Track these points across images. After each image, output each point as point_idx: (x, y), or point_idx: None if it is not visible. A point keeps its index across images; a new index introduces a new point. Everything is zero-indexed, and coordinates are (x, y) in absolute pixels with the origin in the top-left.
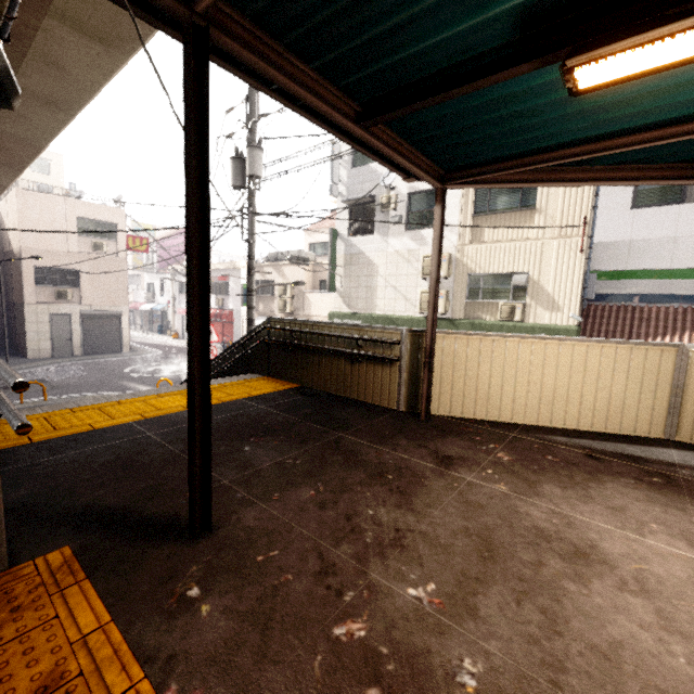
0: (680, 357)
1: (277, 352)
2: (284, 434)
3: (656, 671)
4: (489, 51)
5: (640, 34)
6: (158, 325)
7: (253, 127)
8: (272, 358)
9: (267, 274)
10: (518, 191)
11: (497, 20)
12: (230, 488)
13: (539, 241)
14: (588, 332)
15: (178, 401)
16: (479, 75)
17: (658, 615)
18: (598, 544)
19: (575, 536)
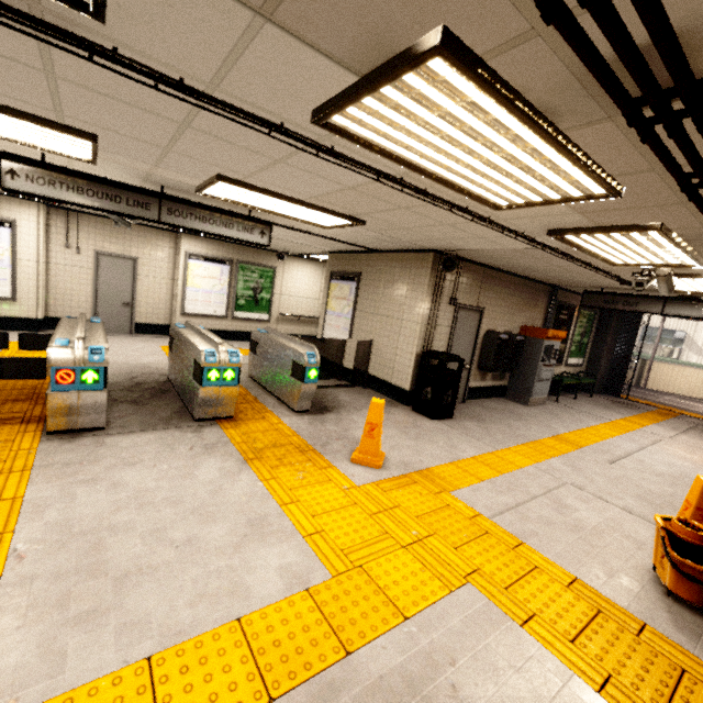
0: None
1: None
2: None
3: None
4: None
5: None
6: None
7: None
8: None
9: None
10: None
11: None
12: None
13: None
14: None
15: None
16: None
17: None
18: (701, 407)
19: (696, 406)
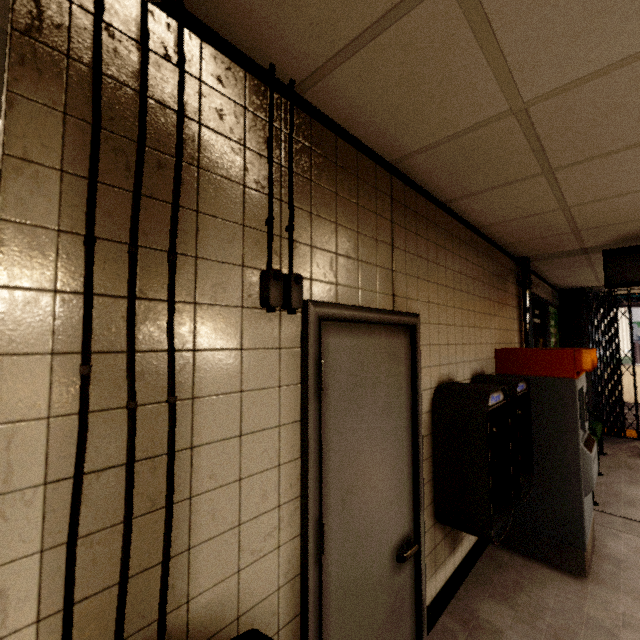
0: None
1: None
2: None
3: None
4: None
5: None
6: None
7: None
8: None
9: None
10: None
11: None
12: None
13: None
14: (638, 360)
15: None
16: None
17: None
18: None
19: None
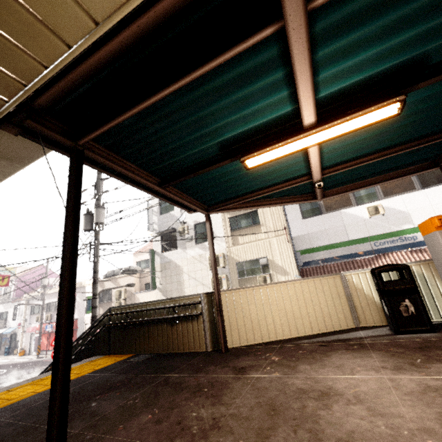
0: (342, 279)
1: (116, 333)
2: (125, 386)
3: (372, 438)
4: (212, 157)
5: (261, 150)
6: (6, 347)
7: (99, 197)
8: (112, 338)
9: (106, 286)
10: (250, 217)
11: (212, 147)
12: (80, 434)
13: (267, 239)
14: None
15: (29, 389)
16: (210, 165)
17: (368, 410)
18: (332, 386)
19: (320, 386)
